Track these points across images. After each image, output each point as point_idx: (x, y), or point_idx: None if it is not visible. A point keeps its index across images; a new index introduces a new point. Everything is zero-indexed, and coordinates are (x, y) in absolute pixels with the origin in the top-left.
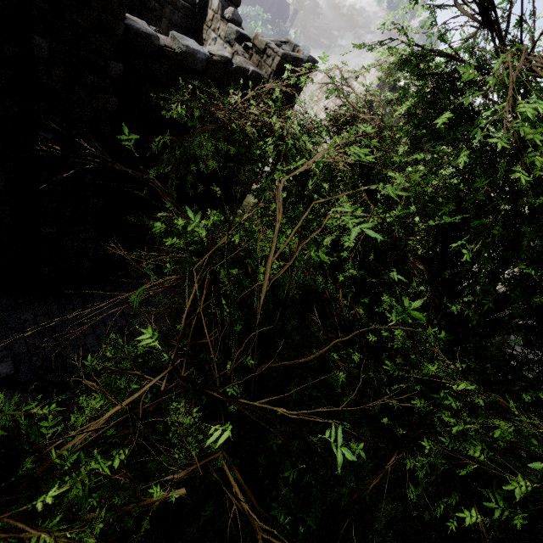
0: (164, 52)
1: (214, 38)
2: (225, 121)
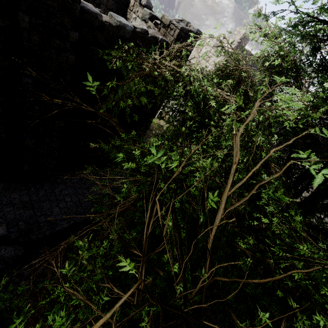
0: (105, 25)
1: (134, 18)
2: (149, 72)
